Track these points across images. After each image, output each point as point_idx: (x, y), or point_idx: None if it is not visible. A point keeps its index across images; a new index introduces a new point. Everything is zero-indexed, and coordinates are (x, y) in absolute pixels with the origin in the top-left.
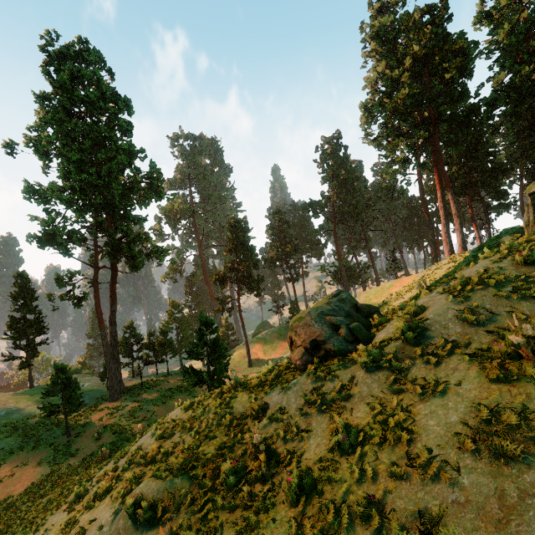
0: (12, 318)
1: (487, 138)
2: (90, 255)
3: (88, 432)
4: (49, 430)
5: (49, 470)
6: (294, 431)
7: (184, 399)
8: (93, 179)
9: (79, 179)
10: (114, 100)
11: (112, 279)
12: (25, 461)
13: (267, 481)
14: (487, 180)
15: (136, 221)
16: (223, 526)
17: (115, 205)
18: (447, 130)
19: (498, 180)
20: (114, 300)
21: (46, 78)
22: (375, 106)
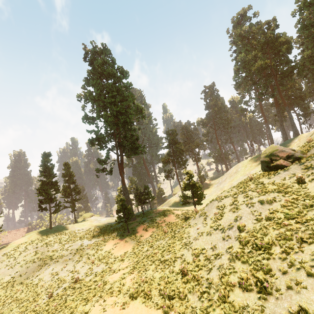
0: (65, 186)
1: (296, 81)
2: (108, 150)
3: (137, 230)
4: (114, 233)
5: (135, 242)
6: (309, 174)
7: (172, 215)
8: (120, 110)
9: (115, 110)
10: (121, 72)
11: (121, 161)
12: (116, 242)
13: (313, 183)
14: (299, 101)
15: (133, 131)
16: (309, 192)
17: (126, 123)
18: (282, 78)
19: (304, 101)
20: (123, 171)
21: (90, 64)
22: (240, 69)
